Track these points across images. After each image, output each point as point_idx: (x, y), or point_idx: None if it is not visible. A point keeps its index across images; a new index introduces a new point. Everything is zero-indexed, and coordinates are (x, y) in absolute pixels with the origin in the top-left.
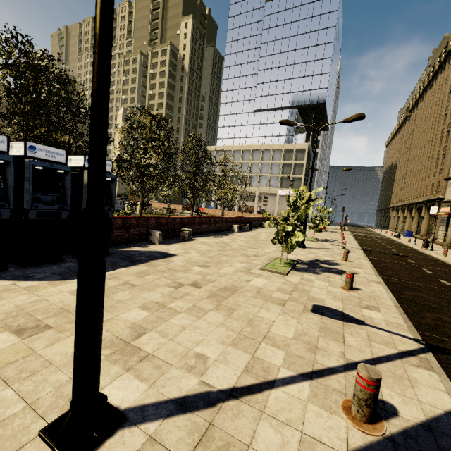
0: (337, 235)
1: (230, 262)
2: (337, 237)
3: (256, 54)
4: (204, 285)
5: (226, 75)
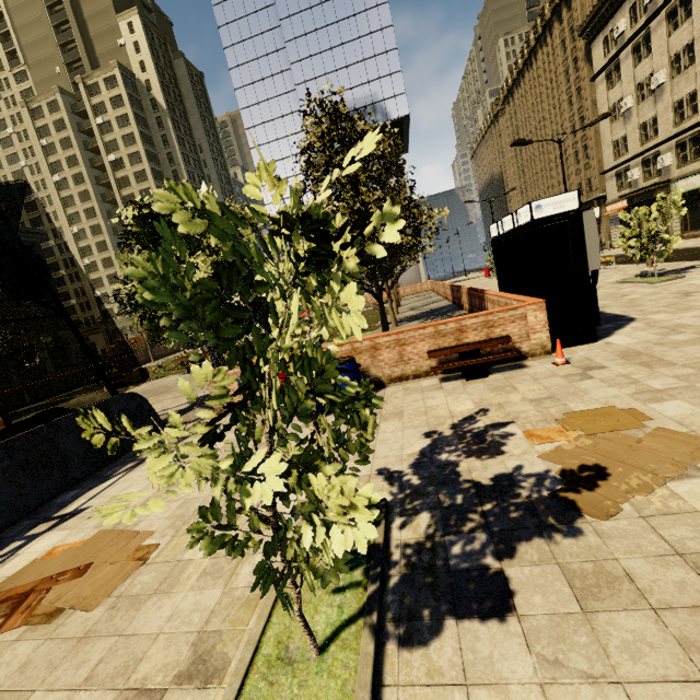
0: None
1: (617, 291)
2: None
3: (281, 60)
4: (693, 291)
5: (243, 101)
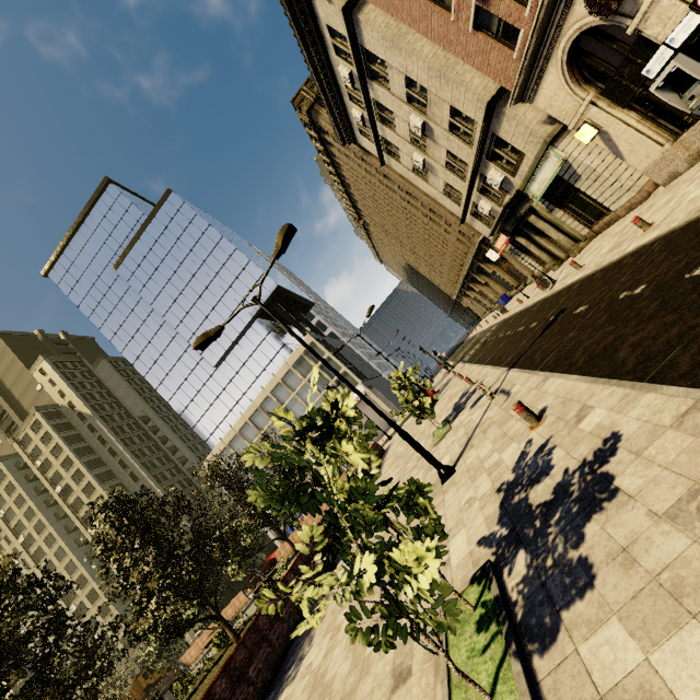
0: (455, 383)
1: None
2: (460, 385)
3: (156, 319)
4: None
5: (143, 369)
